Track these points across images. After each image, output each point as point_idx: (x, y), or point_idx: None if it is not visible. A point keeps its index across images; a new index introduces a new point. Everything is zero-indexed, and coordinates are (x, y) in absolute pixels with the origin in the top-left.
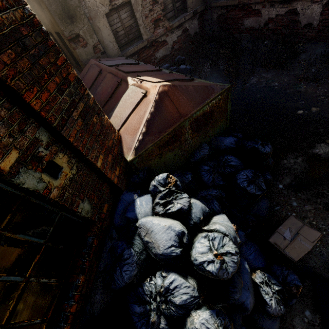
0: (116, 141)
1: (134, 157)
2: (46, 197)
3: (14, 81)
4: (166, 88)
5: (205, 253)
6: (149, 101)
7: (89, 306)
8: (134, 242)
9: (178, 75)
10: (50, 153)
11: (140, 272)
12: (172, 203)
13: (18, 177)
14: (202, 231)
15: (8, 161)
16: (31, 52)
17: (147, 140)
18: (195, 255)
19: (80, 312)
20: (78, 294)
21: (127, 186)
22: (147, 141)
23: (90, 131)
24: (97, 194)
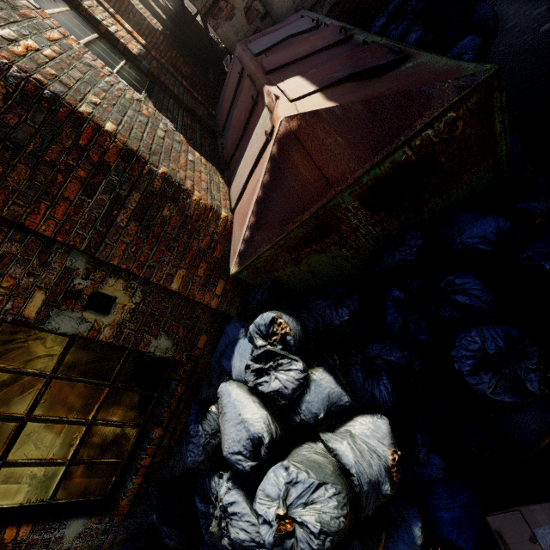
0: (220, 234)
1: (239, 269)
2: (93, 339)
3: (7, 209)
4: (295, 123)
5: (271, 499)
6: (265, 157)
7: (173, 460)
8: (207, 416)
9: (375, 50)
10: (93, 283)
11: (209, 460)
12: (270, 374)
13: (49, 322)
14: (319, 438)
15: (33, 306)
16: (28, 150)
17: (259, 239)
18: (258, 491)
19: (161, 464)
20: (153, 448)
21: (244, 307)
22: (259, 241)
23: (155, 236)
24: (184, 323)
